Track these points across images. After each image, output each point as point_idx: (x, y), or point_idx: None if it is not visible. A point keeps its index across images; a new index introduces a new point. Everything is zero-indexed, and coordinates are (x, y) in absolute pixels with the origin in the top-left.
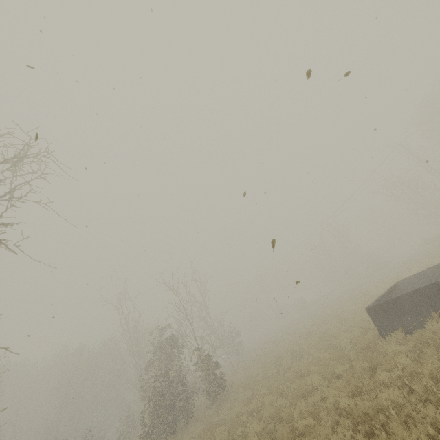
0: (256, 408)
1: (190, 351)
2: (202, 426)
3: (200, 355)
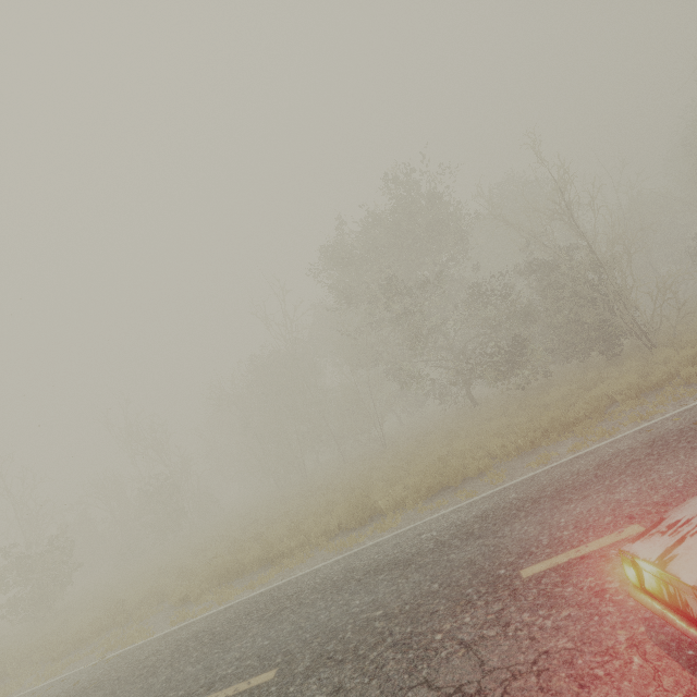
0: None
1: None
2: None
3: None
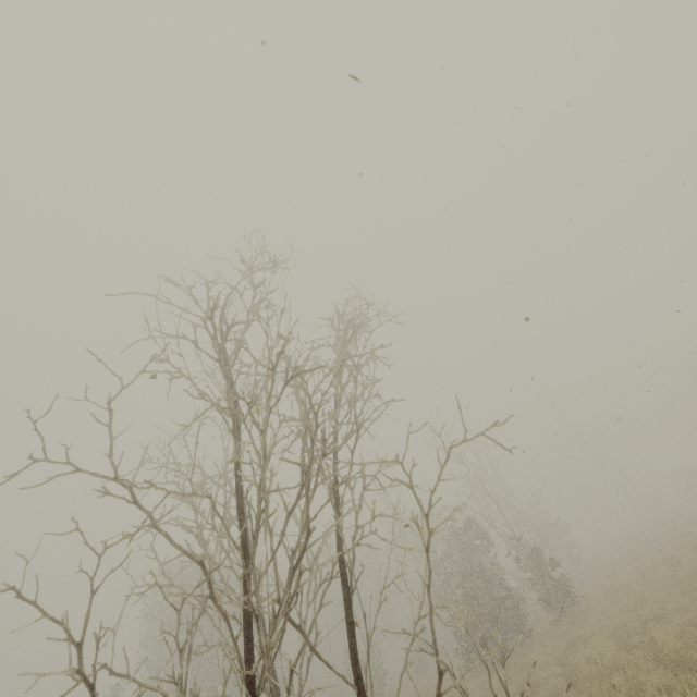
0: (652, 616)
1: (506, 540)
2: (557, 641)
3: (521, 548)
